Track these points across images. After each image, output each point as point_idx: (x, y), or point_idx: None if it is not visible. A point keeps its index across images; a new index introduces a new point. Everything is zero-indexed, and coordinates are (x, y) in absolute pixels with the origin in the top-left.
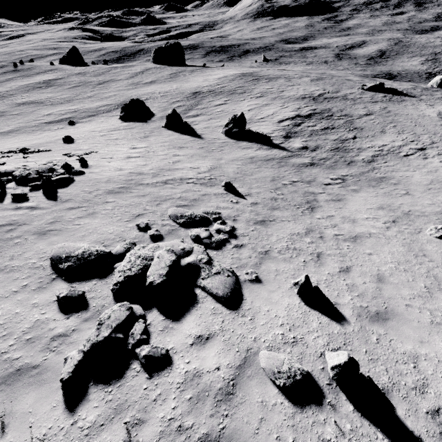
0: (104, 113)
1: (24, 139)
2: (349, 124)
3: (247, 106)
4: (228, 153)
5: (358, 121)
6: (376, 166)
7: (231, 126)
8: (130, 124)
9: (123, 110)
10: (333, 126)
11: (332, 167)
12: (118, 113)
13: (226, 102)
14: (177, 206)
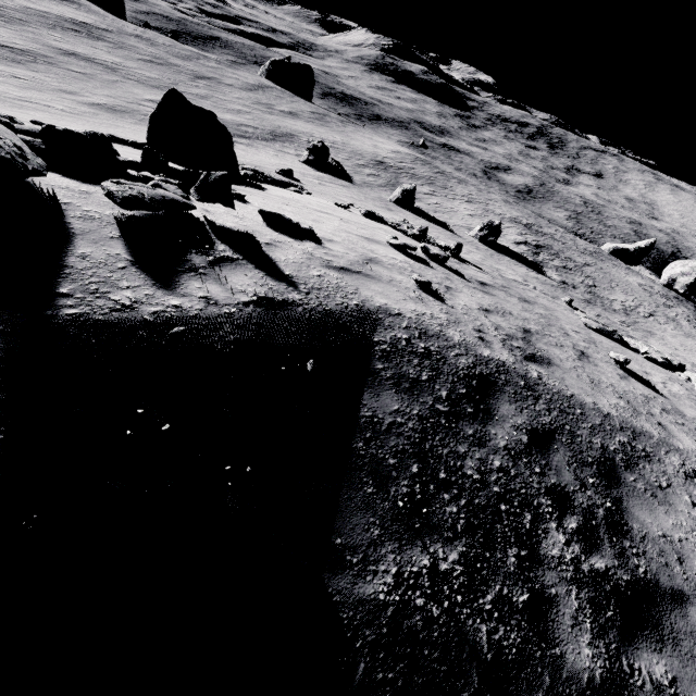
0: (261, 140)
1: None
2: (580, 270)
3: (464, 209)
4: (510, 265)
5: (586, 270)
6: (636, 320)
7: (487, 233)
8: (334, 179)
9: (310, 151)
10: (569, 267)
11: (606, 310)
12: (286, 150)
13: (435, 194)
14: (569, 310)
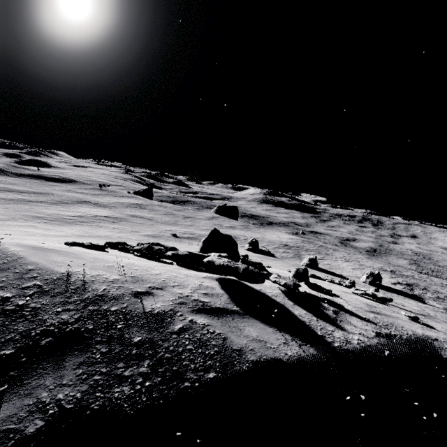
0: None
1: (184, 246)
2: None
3: (346, 265)
4: (402, 299)
5: None
6: None
7: (372, 279)
8: (266, 256)
9: (250, 244)
10: (441, 297)
11: None
12: None
13: (324, 258)
14: None
